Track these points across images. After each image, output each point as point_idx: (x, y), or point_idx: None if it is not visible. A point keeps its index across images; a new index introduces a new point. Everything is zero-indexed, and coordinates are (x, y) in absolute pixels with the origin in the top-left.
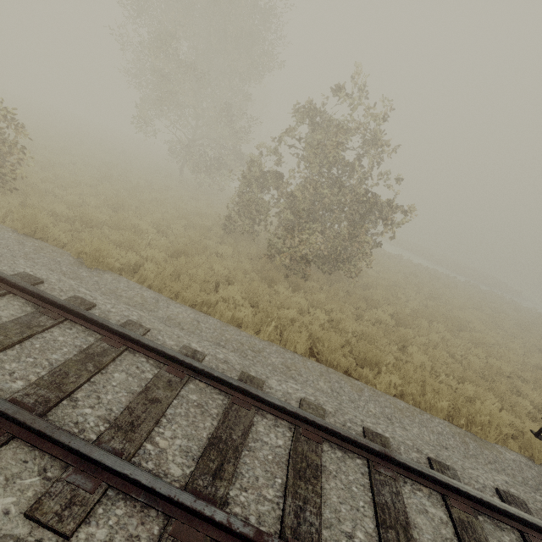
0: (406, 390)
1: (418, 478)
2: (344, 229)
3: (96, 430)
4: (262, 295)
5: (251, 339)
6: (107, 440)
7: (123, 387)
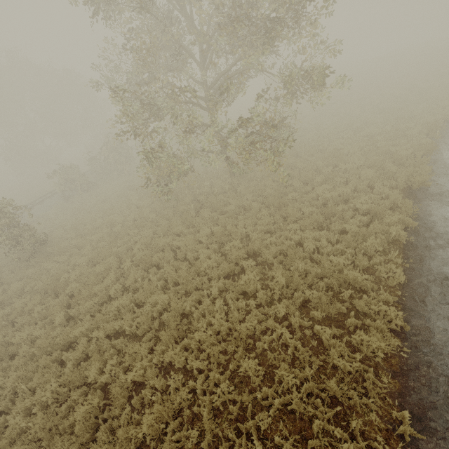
0: None
1: None
2: None
3: None
4: None
5: None
6: None
7: None
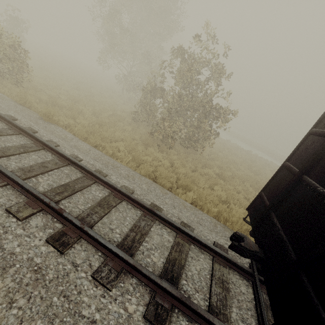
0: (199, 203)
1: (166, 224)
2: (195, 122)
3: (13, 169)
4: (136, 148)
5: (115, 162)
6: (15, 172)
7: (34, 160)
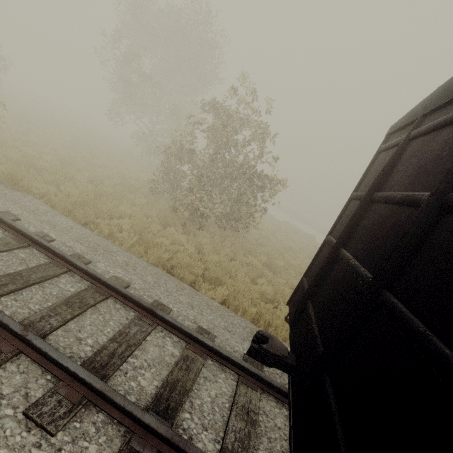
0: (232, 302)
1: (173, 329)
2: (233, 193)
3: None
4: (148, 228)
5: (110, 245)
6: None
7: None
